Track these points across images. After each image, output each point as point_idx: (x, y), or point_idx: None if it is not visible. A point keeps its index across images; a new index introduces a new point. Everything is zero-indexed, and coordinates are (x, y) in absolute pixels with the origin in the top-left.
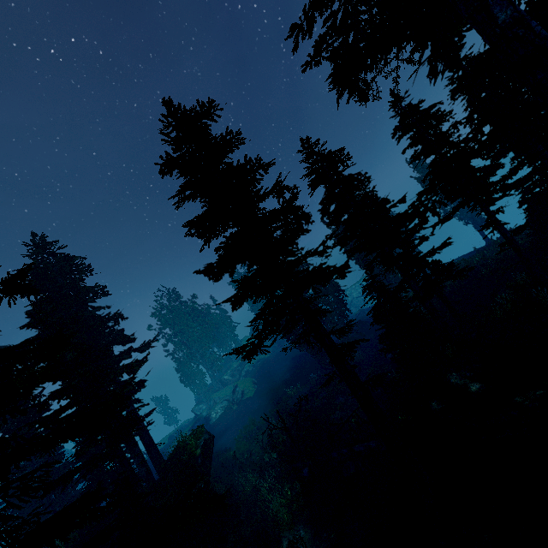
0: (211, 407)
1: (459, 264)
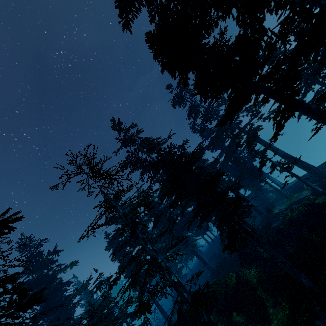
0: None
1: None
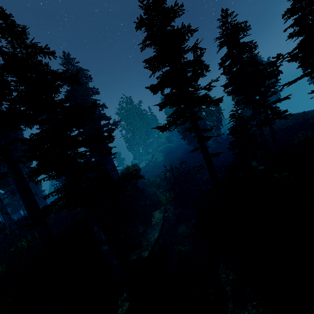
0: (140, 162)
1: (299, 114)
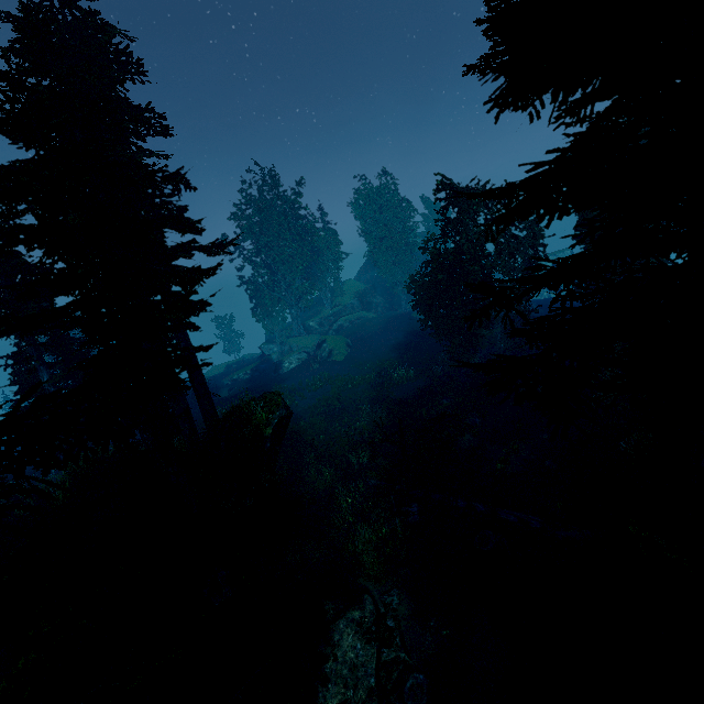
0: (284, 352)
1: None
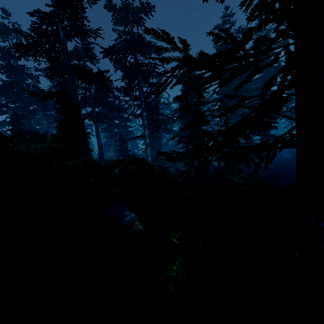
0: None
1: None
